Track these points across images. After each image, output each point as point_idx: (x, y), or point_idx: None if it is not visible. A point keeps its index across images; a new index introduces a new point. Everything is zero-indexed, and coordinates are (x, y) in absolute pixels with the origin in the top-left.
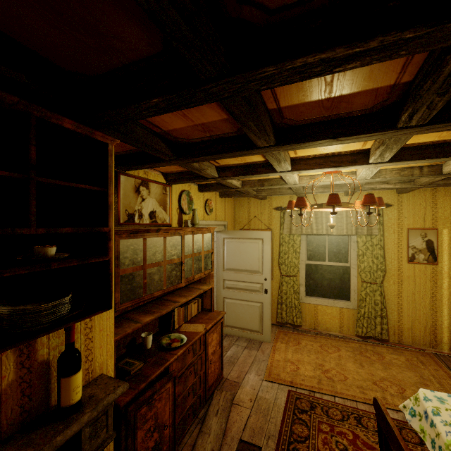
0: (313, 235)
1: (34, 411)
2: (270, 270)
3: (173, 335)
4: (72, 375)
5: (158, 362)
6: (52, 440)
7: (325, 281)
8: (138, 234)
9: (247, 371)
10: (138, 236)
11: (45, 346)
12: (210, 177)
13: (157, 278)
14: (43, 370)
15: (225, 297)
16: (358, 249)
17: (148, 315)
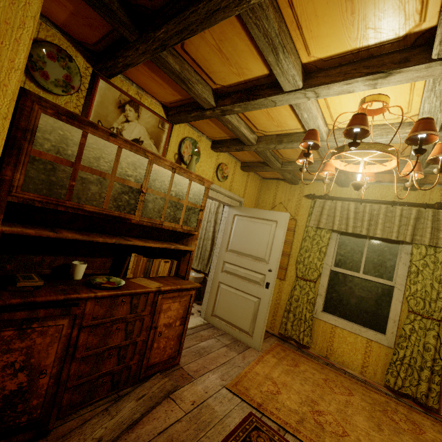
0: (348, 236)
1: None
2: (279, 260)
3: (113, 278)
4: None
5: (66, 291)
6: None
7: (354, 299)
8: (75, 121)
9: (211, 370)
10: (74, 123)
11: None
12: (207, 108)
13: (95, 190)
14: None
15: (221, 282)
16: (410, 264)
17: (77, 234)
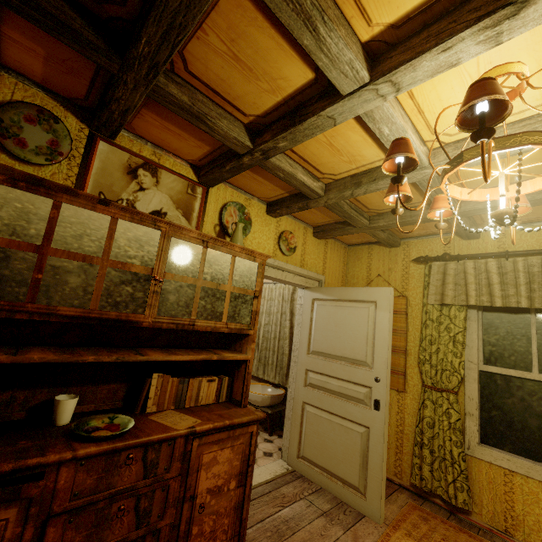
0: (497, 313)
1: None
2: (388, 362)
3: (120, 418)
4: None
5: (24, 452)
6: None
7: (534, 419)
8: (41, 188)
9: None
10: (40, 191)
11: None
12: (243, 153)
13: (76, 283)
14: None
15: (305, 402)
16: None
17: (55, 353)
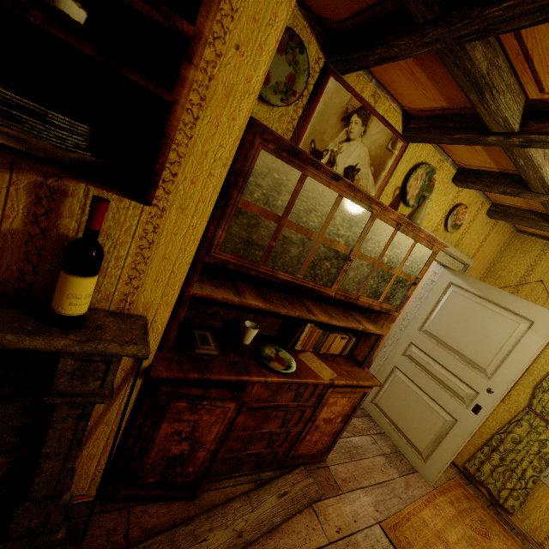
0: None
1: (37, 290)
2: (512, 383)
3: (283, 352)
4: (73, 274)
5: (237, 367)
6: (0, 332)
7: None
8: (296, 159)
9: (363, 487)
10: (294, 163)
11: (75, 218)
12: (495, 131)
13: (294, 253)
14: (63, 248)
15: (397, 367)
16: None
17: (260, 299)
